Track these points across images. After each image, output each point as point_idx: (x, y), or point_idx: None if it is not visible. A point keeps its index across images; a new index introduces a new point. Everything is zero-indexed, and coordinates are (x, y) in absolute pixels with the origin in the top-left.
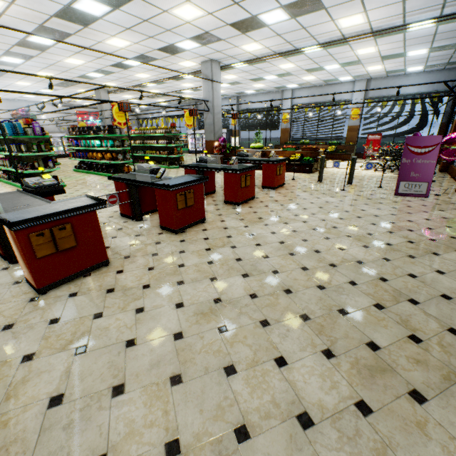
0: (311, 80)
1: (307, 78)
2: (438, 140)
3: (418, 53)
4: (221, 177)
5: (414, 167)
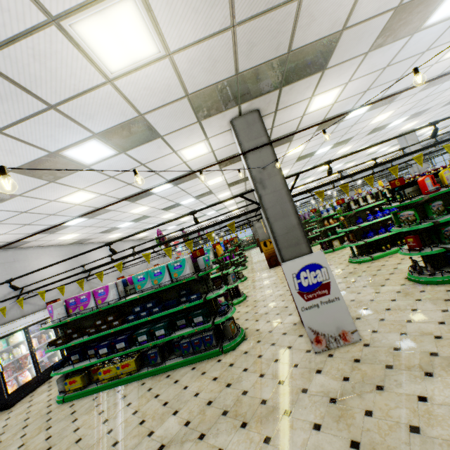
0: None
1: None
2: None
3: None
4: None
5: None
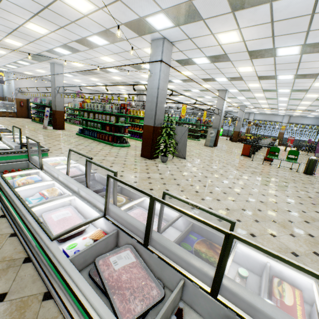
0: (267, 112)
1: (267, 112)
2: None
3: (315, 114)
4: None
5: None
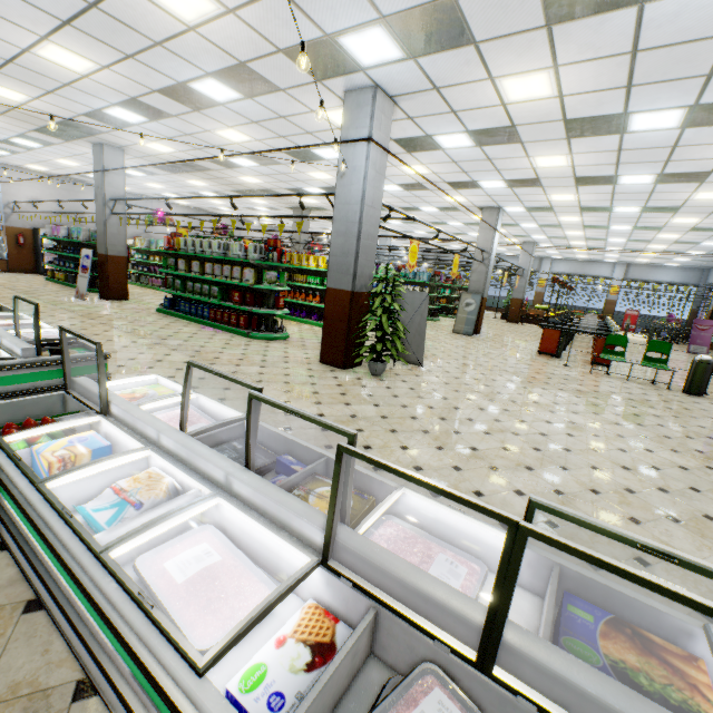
0: (580, 257)
1: (579, 256)
2: (712, 323)
3: (681, 260)
4: (538, 329)
5: (698, 337)
